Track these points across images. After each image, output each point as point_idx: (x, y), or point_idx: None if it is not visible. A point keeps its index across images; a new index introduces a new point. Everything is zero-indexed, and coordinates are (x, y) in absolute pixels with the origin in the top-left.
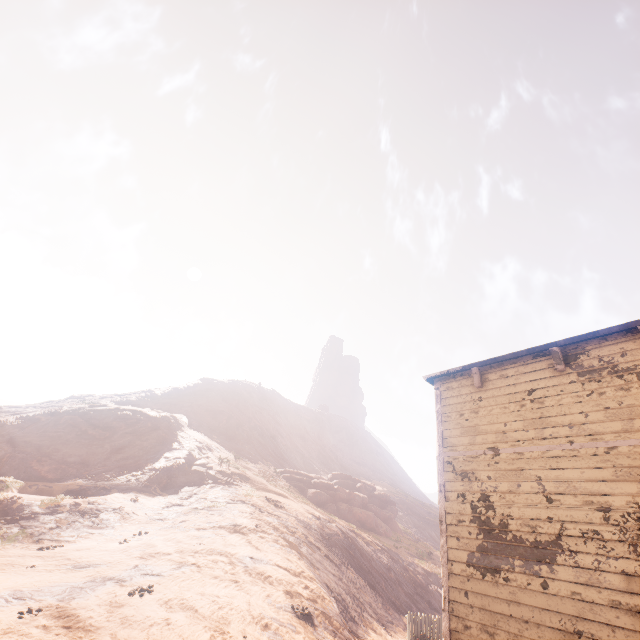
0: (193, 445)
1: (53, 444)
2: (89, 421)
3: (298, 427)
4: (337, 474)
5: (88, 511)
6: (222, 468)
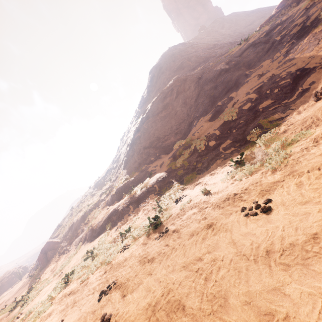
0: (212, 63)
1: (159, 133)
2: (154, 115)
3: (209, 42)
4: (281, 3)
5: (263, 92)
6: (256, 36)
